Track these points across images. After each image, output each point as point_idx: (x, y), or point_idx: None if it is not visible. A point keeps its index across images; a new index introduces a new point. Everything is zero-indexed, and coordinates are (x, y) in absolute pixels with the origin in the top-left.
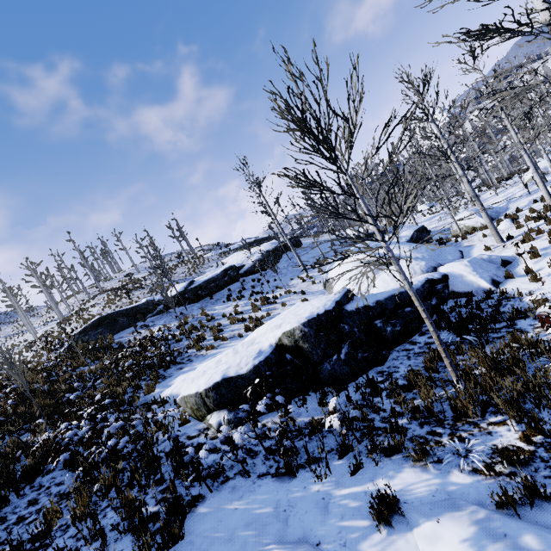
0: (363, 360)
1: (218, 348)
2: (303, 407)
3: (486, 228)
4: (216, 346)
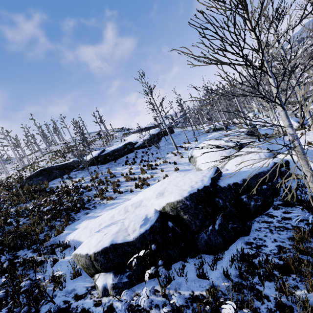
0: (233, 230)
1: (115, 199)
2: (182, 276)
3: (301, 129)
4: (114, 197)
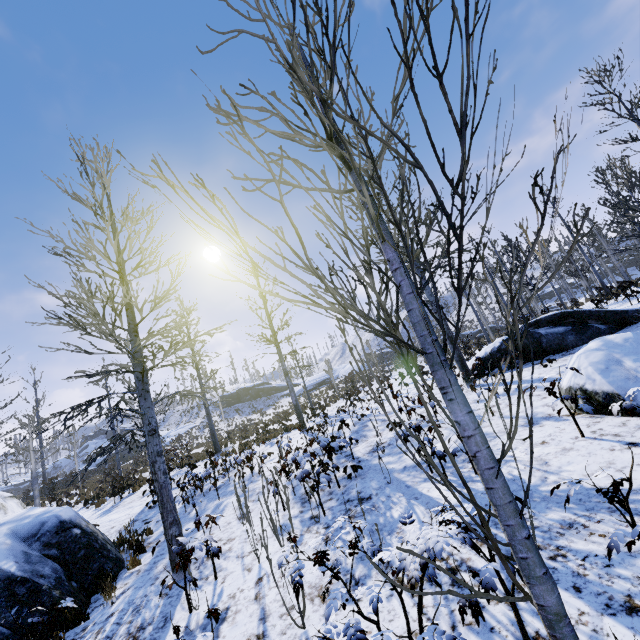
0: None
1: None
2: None
3: None
4: None
